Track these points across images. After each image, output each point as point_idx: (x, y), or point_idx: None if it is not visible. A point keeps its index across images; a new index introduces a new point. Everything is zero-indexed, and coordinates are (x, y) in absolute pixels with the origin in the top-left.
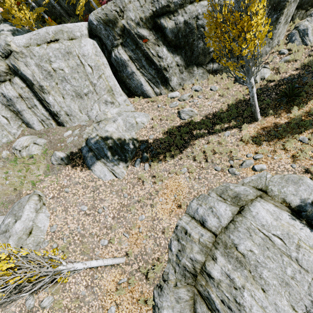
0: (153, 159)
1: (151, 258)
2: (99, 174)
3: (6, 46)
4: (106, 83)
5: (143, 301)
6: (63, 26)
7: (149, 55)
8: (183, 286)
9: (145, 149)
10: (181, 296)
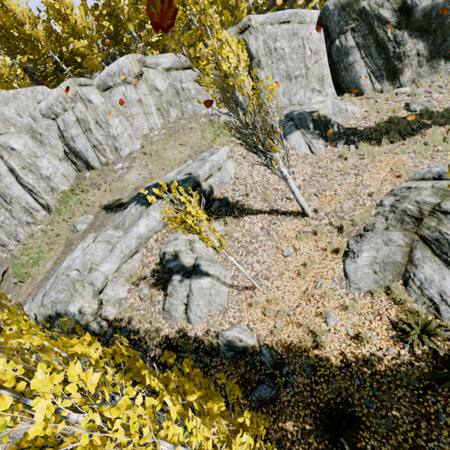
0: (363, 141)
1: (348, 215)
2: (294, 143)
3: (247, 21)
4: (320, 70)
5: (331, 248)
6: (299, 11)
7: (384, 39)
8: (397, 231)
9: (352, 135)
10: (393, 239)
